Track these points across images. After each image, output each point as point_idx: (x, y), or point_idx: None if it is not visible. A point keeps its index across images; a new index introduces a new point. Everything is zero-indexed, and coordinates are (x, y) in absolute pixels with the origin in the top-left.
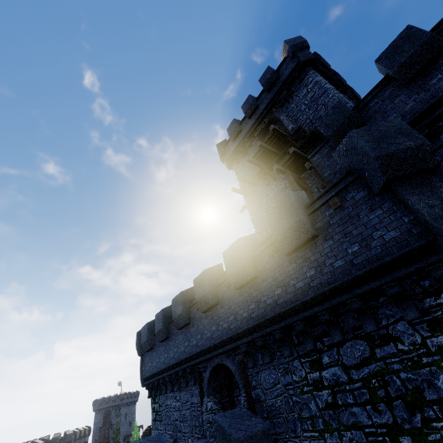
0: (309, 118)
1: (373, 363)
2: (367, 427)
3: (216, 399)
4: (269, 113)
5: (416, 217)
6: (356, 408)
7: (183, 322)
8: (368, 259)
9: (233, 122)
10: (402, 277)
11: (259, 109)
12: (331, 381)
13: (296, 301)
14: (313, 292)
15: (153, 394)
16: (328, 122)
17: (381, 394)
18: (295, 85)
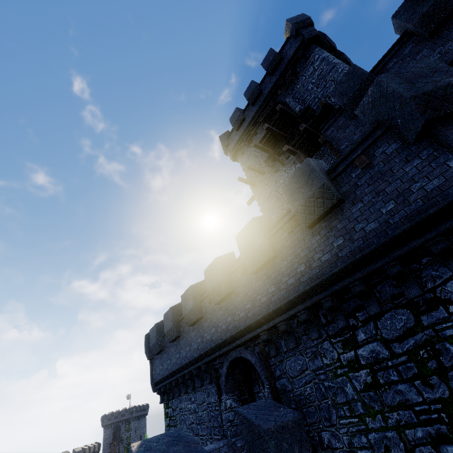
0: (317, 97)
1: (419, 333)
2: (417, 405)
3: (235, 397)
4: (274, 96)
5: None
6: (402, 385)
7: (194, 317)
8: (407, 215)
9: (236, 111)
10: (451, 229)
11: (263, 94)
12: (369, 358)
13: (323, 275)
14: (343, 262)
15: (165, 398)
16: (342, 90)
17: (432, 365)
18: (300, 65)
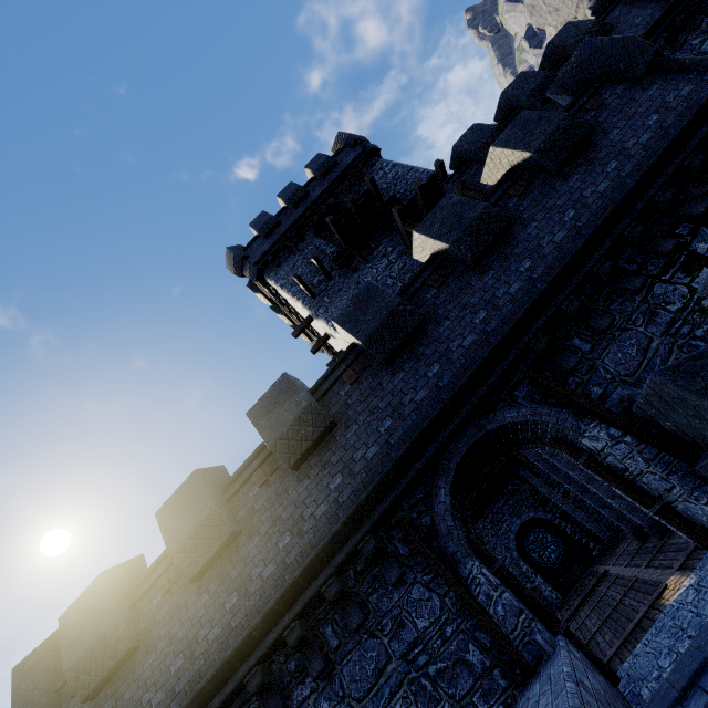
0: (399, 193)
1: None
2: None
3: (484, 566)
4: (338, 190)
5: (700, 69)
6: None
7: (316, 426)
8: (680, 115)
9: (264, 214)
10: None
11: (312, 195)
12: None
13: (613, 202)
14: (634, 177)
15: None
16: (471, 140)
17: None
18: (363, 171)
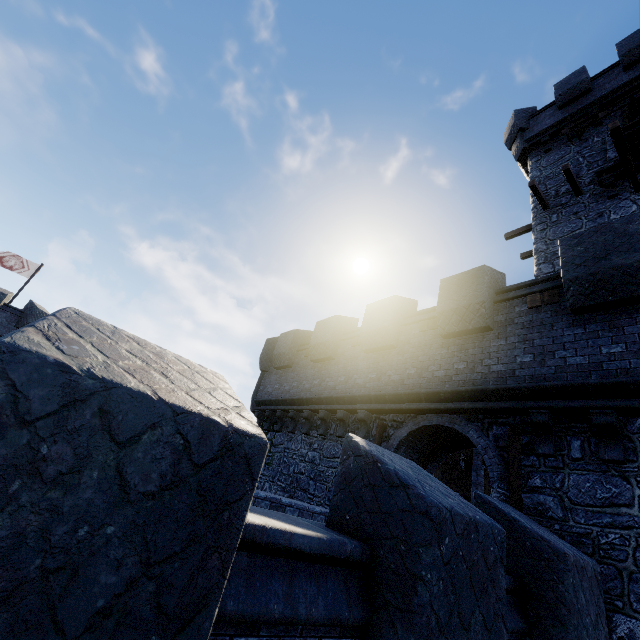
0: None
1: None
2: None
3: None
4: None
5: None
6: None
7: (383, 340)
8: None
9: (579, 72)
10: None
11: None
12: None
13: None
14: None
15: (266, 426)
16: None
17: None
18: None
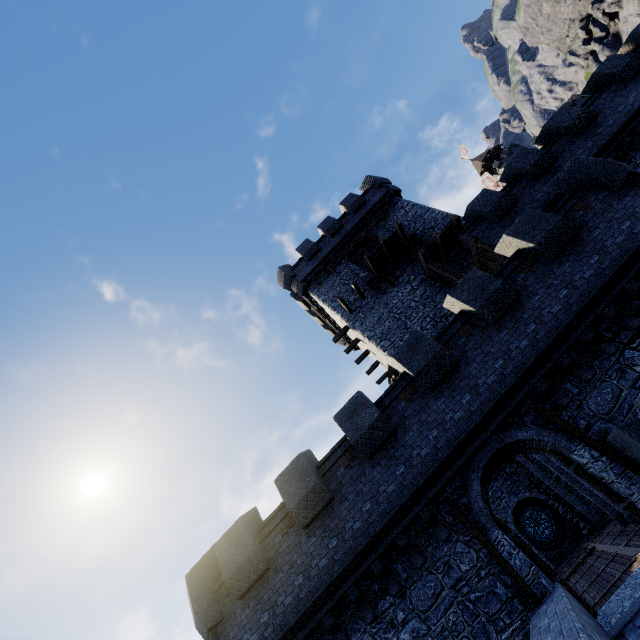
0: (418, 230)
1: None
2: None
3: (504, 534)
4: (368, 226)
5: None
6: None
7: (384, 431)
8: None
9: (307, 241)
10: None
11: (346, 227)
12: None
13: (595, 287)
14: (611, 270)
15: None
16: (482, 203)
17: None
18: (387, 209)
